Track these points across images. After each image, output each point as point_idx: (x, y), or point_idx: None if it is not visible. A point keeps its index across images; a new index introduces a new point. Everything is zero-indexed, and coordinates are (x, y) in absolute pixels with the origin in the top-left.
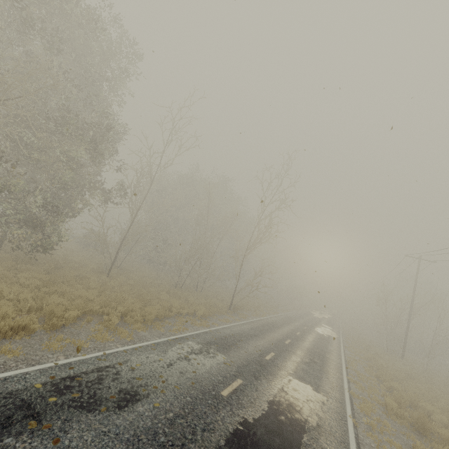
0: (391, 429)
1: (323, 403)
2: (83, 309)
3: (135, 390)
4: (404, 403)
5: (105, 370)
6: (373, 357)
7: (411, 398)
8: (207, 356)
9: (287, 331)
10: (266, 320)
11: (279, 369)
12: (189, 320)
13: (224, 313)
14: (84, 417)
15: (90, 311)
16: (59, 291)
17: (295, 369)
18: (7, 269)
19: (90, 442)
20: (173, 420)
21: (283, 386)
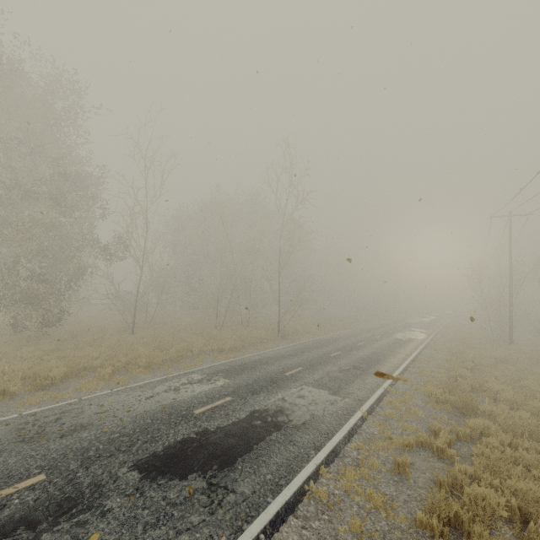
0: (421, 415)
1: (332, 404)
2: (77, 366)
3: (91, 422)
4: (465, 389)
5: (70, 411)
6: (459, 349)
7: (478, 382)
8: (204, 384)
9: (344, 344)
10: (323, 339)
11: (295, 381)
12: (213, 355)
13: (266, 341)
14: (19, 448)
15: (91, 368)
16: (61, 356)
17: (319, 378)
18: (15, 348)
19: (13, 463)
20: (115, 439)
21: (286, 395)
